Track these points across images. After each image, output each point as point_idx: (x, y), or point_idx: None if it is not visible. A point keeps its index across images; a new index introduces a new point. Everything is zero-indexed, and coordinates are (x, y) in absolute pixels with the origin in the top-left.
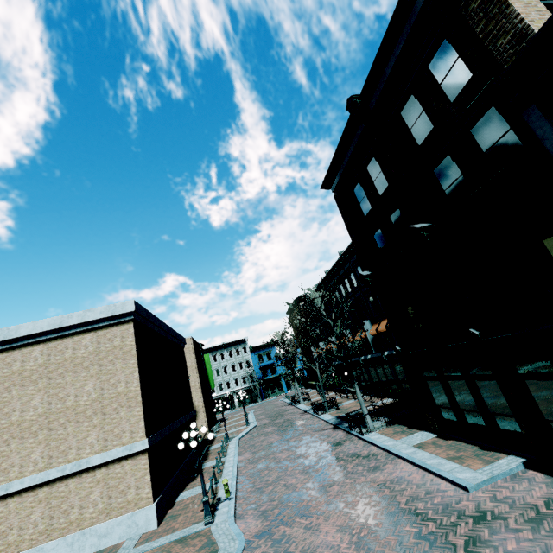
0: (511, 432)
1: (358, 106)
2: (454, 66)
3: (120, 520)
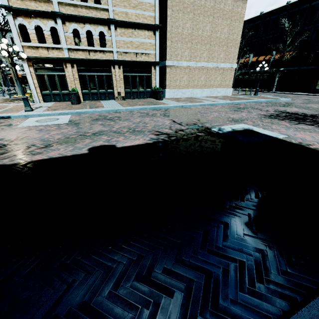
0: None
1: None
2: None
3: (223, 89)
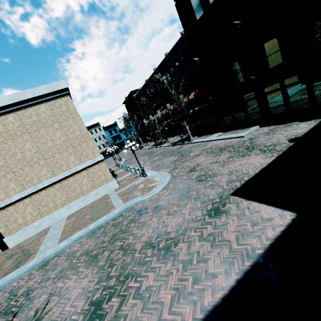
0: (255, 119)
1: None
2: None
3: (102, 188)
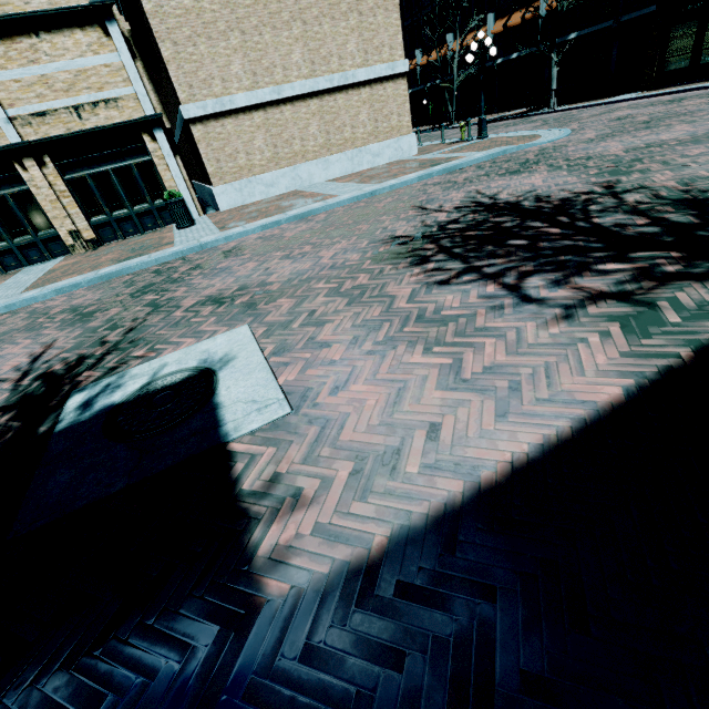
0: None
1: None
2: None
3: (388, 144)
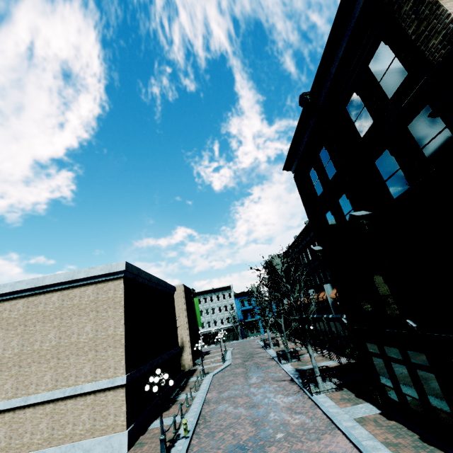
0: None
1: (308, 102)
2: (392, 65)
3: (100, 440)
